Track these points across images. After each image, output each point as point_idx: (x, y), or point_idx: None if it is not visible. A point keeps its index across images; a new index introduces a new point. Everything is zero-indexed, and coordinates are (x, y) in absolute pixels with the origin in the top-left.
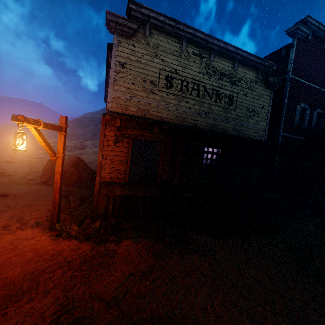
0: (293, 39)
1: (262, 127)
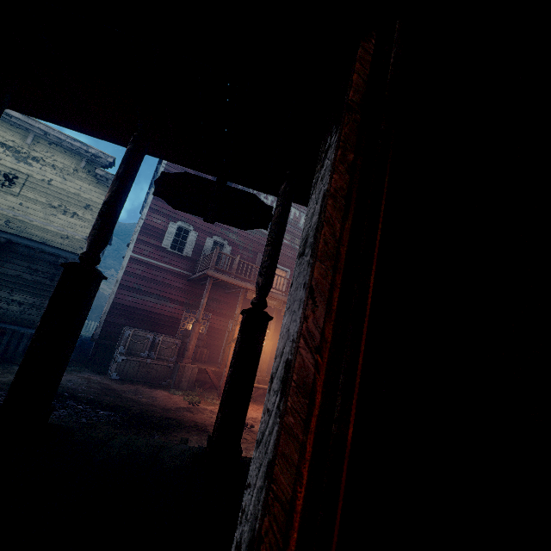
0: None
1: (82, 235)
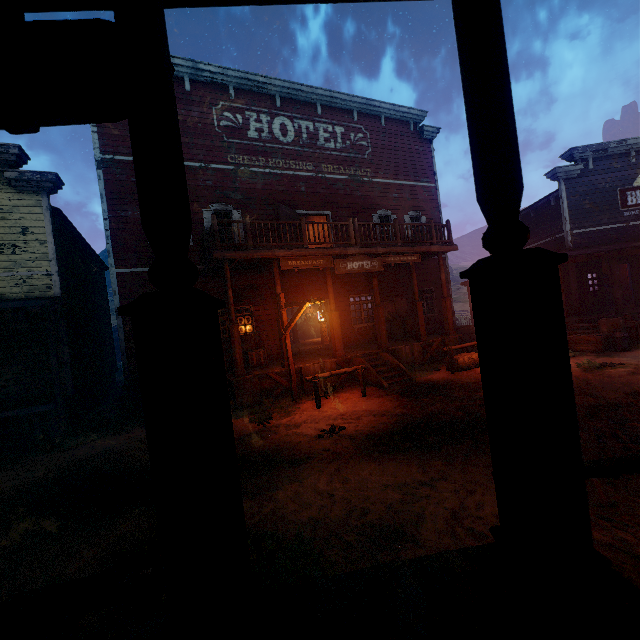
0: None
1: (40, 271)
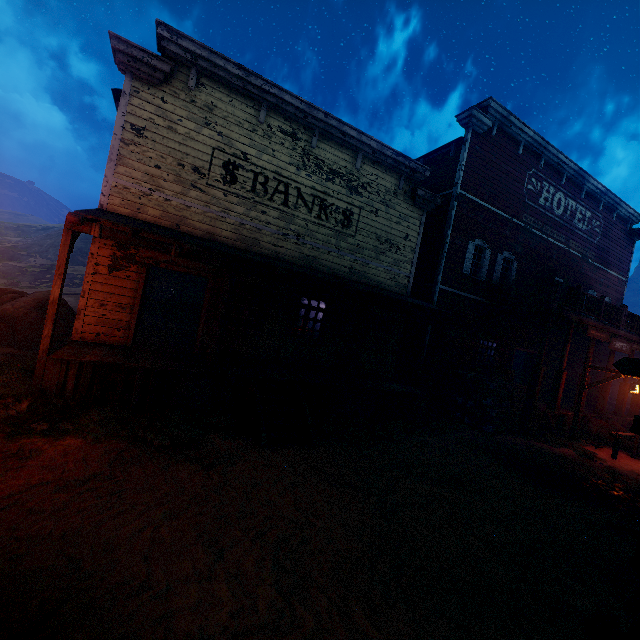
0: (466, 132)
1: (404, 272)
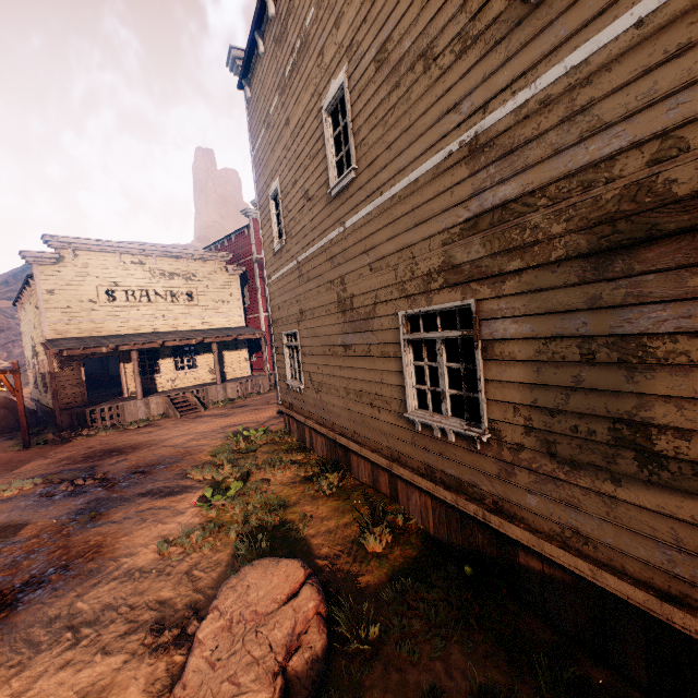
0: (249, 221)
1: (237, 314)
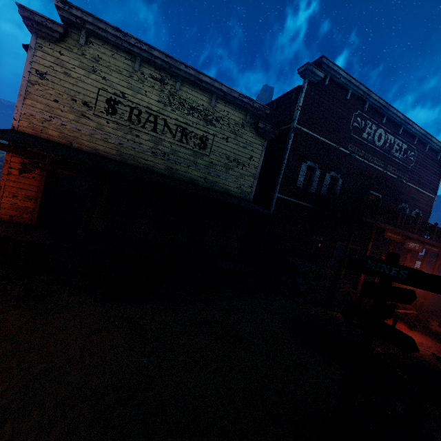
0: (304, 81)
1: (248, 183)
